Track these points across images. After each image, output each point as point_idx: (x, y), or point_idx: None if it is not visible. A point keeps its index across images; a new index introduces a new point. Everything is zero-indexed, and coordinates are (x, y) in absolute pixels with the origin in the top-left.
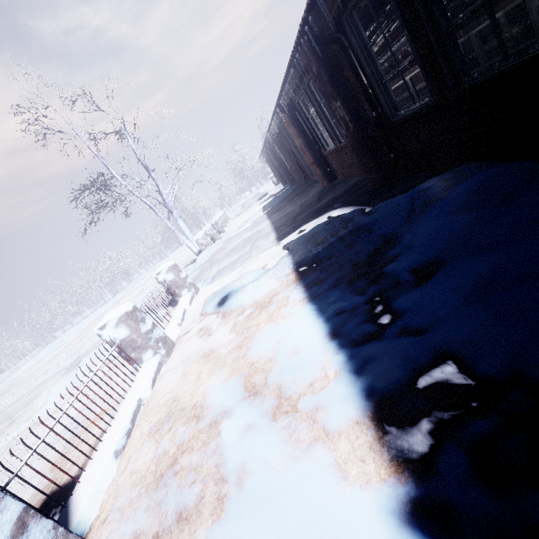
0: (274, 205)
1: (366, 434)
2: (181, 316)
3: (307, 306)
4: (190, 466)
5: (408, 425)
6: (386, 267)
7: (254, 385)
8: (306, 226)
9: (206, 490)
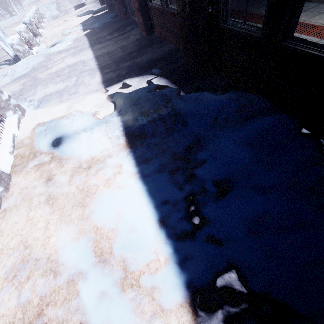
0: (94, 29)
1: (187, 316)
2: (11, 143)
3: (140, 185)
4: (57, 320)
5: (211, 313)
6: (198, 171)
7: (102, 251)
8: (130, 82)
9: None
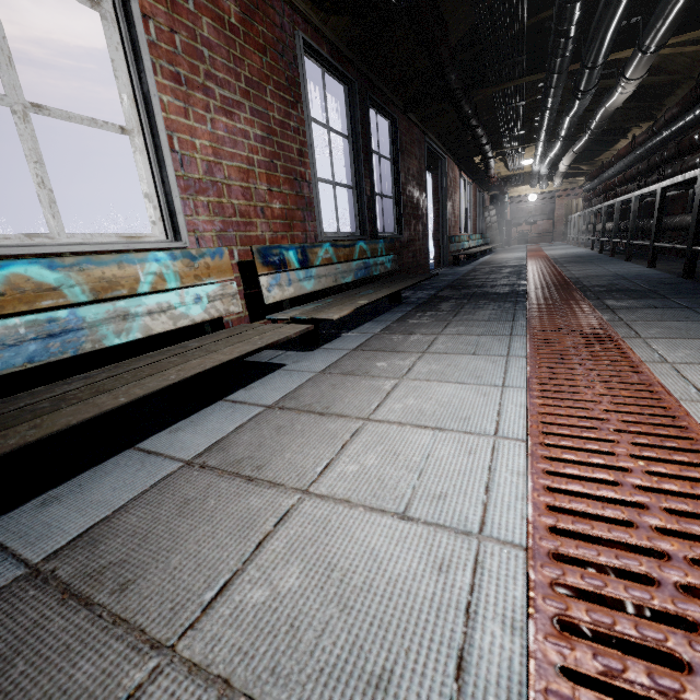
0: None
1: None
2: None
3: None
4: None
5: None
6: None
7: None
8: None
9: None
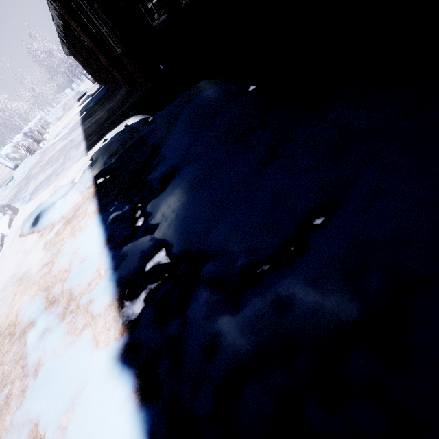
0: (89, 109)
1: (113, 312)
2: None
3: (96, 218)
4: (2, 375)
5: (135, 298)
6: (148, 177)
7: (54, 294)
8: (109, 135)
9: (13, 388)
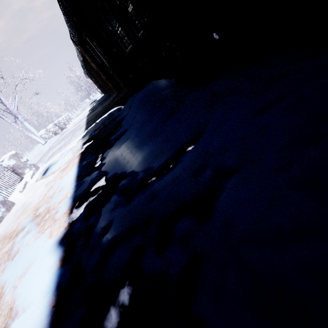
0: (94, 108)
1: (66, 216)
2: (22, 186)
3: (76, 165)
4: None
5: (80, 207)
6: (110, 138)
7: (40, 211)
8: (99, 120)
9: None
